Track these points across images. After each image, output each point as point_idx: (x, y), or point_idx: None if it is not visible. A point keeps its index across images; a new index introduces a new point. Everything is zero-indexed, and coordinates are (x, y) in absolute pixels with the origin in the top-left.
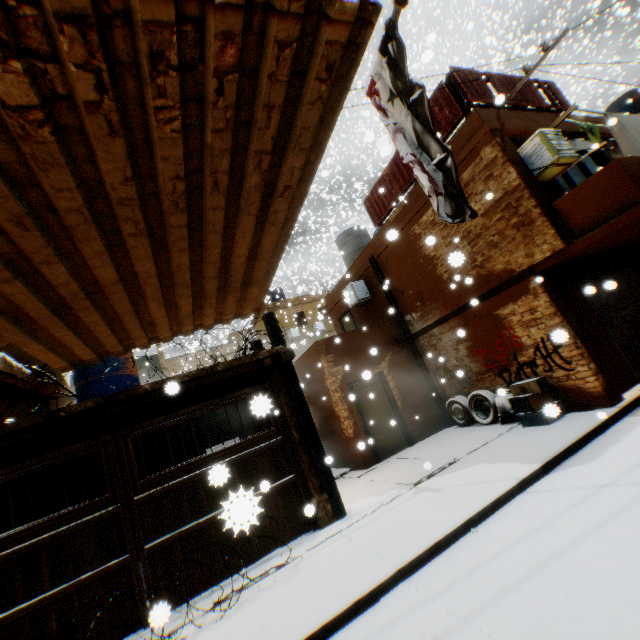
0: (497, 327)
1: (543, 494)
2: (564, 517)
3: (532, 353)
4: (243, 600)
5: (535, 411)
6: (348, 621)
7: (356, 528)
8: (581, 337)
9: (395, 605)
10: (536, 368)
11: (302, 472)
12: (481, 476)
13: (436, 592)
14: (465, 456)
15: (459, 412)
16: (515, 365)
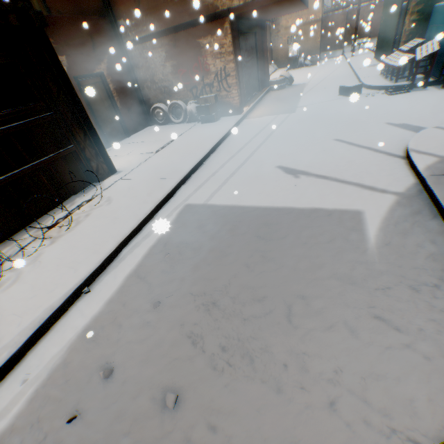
0: (197, 54)
1: (227, 147)
2: (240, 153)
3: (213, 78)
4: (77, 219)
5: (211, 114)
6: (165, 203)
7: (133, 175)
8: (238, 73)
9: (186, 192)
10: (213, 89)
11: (79, 144)
12: (196, 144)
13: (203, 183)
14: (177, 138)
15: (160, 115)
16: (202, 85)
